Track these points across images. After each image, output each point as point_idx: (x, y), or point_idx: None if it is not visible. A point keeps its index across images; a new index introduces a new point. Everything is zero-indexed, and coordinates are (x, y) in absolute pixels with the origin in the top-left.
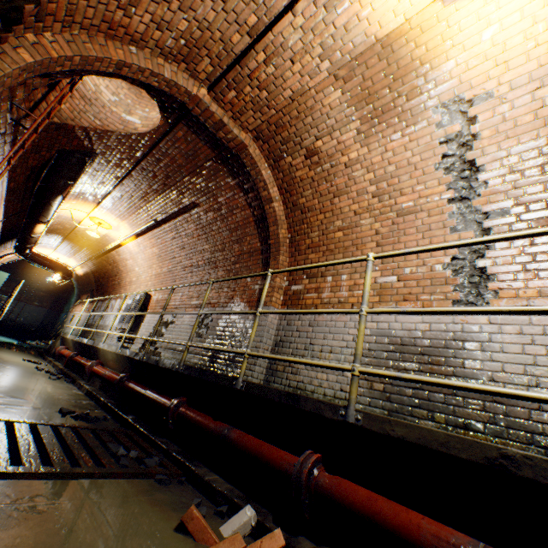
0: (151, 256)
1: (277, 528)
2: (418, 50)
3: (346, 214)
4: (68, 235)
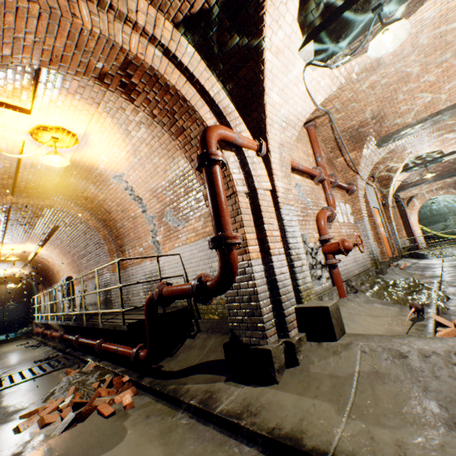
0: (58, 254)
1: (94, 362)
2: (86, 164)
3: (119, 220)
4: None
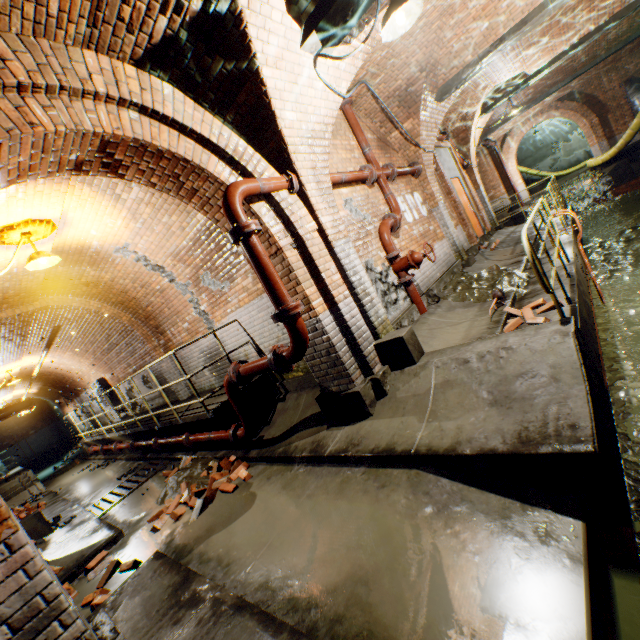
0: (72, 357)
1: (189, 457)
2: (73, 246)
3: (142, 298)
4: None
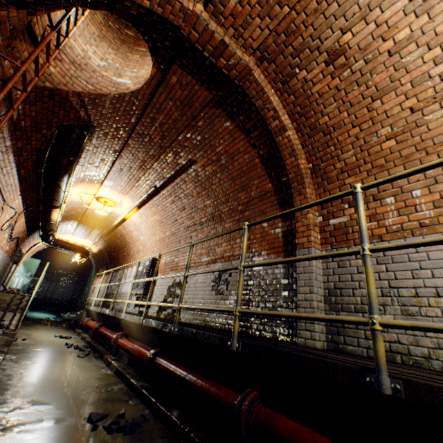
0: (153, 224)
1: None
2: None
3: (396, 116)
4: (81, 219)
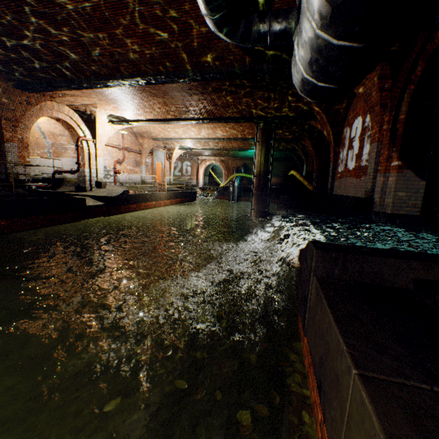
0: None
1: None
2: None
3: None
4: None
